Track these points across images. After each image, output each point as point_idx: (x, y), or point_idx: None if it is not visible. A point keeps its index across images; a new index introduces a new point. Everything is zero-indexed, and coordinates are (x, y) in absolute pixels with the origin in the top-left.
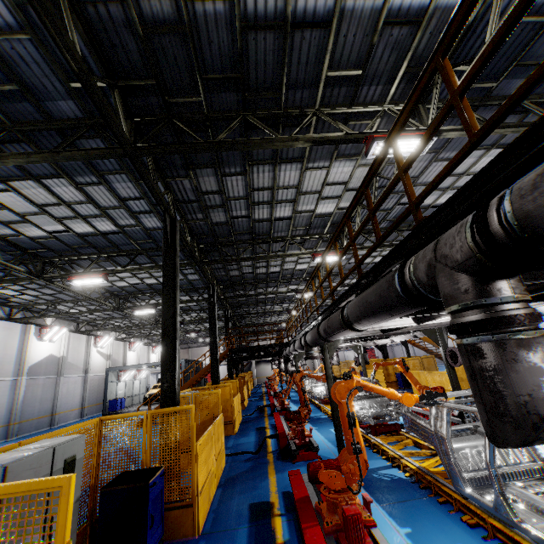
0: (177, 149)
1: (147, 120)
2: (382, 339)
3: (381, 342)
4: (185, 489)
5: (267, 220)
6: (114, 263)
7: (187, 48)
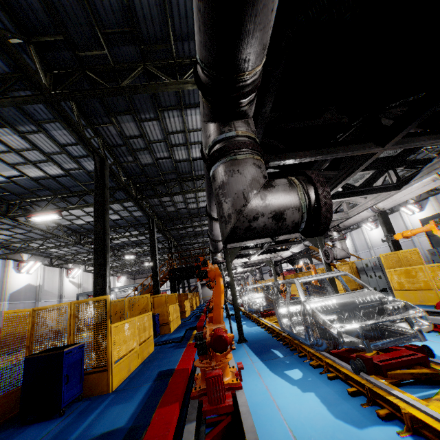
0: (88, 93)
1: (64, 72)
2: (285, 252)
3: (285, 255)
4: (102, 358)
5: (186, 160)
6: (68, 203)
7: (83, 6)
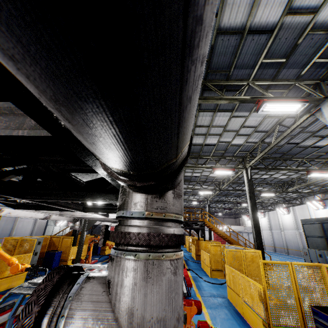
0: None
1: None
2: None
3: None
4: None
5: None
6: None
7: None
